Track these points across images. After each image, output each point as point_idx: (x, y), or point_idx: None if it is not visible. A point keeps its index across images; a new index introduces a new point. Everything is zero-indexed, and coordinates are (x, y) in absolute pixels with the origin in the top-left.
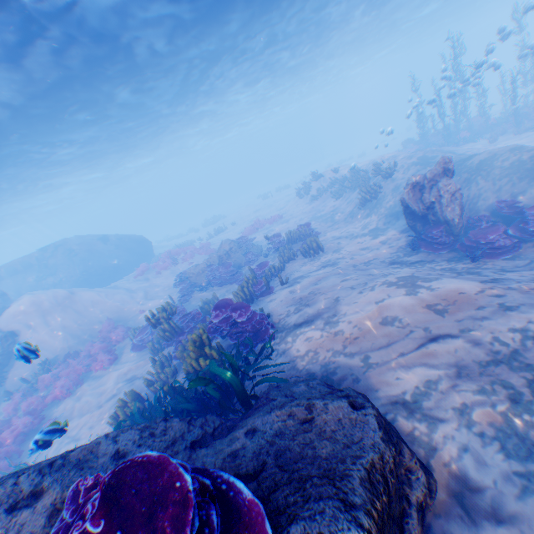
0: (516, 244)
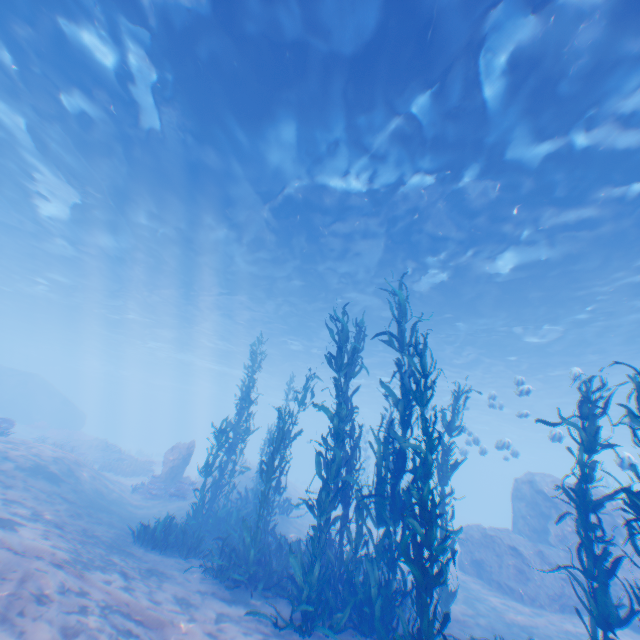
0: (160, 497)
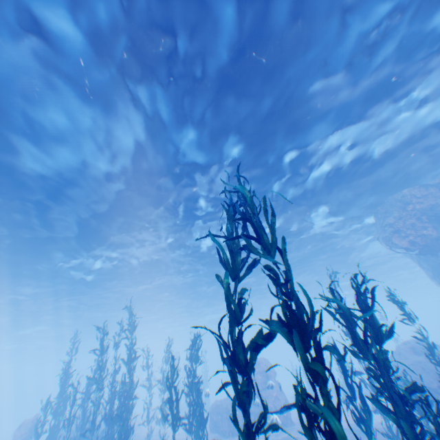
0: None
